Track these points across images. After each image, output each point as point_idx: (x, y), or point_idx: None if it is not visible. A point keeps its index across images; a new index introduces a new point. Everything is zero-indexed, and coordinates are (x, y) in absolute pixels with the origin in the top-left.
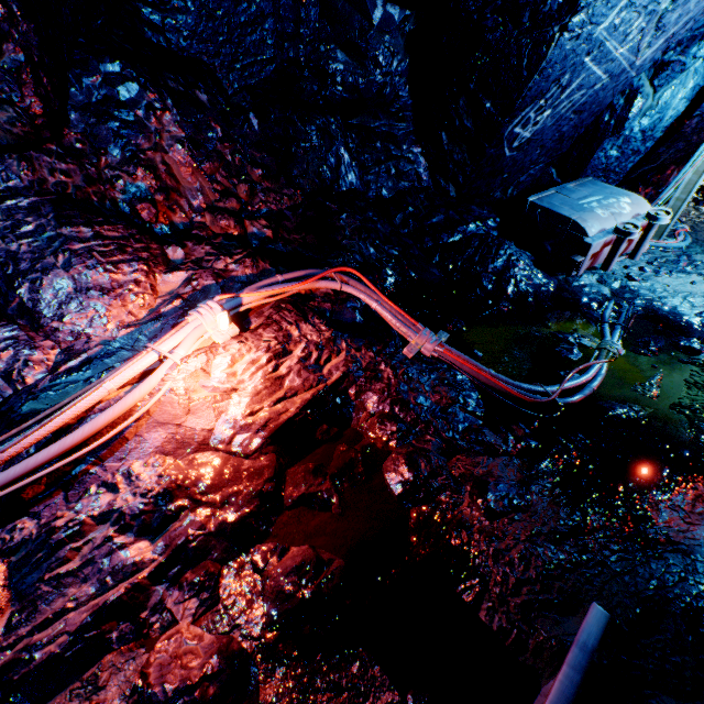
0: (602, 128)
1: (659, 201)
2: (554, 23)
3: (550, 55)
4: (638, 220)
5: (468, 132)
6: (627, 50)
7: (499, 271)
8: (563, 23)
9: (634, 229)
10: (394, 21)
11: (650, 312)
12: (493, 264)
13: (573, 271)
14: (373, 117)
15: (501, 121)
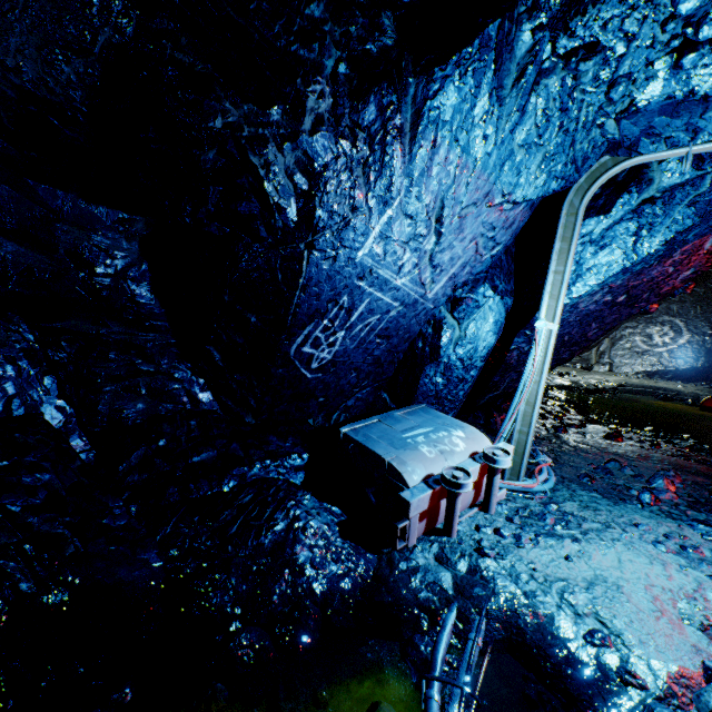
0: (419, 354)
1: (503, 433)
2: (298, 240)
3: (307, 272)
4: (475, 460)
5: (241, 348)
6: (409, 281)
7: (267, 552)
8: (308, 241)
9: (466, 476)
10: (101, 220)
11: (515, 634)
12: (257, 539)
13: (398, 541)
14: (94, 322)
15: (276, 338)
